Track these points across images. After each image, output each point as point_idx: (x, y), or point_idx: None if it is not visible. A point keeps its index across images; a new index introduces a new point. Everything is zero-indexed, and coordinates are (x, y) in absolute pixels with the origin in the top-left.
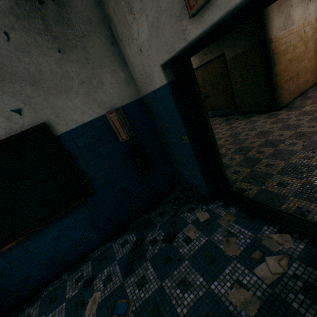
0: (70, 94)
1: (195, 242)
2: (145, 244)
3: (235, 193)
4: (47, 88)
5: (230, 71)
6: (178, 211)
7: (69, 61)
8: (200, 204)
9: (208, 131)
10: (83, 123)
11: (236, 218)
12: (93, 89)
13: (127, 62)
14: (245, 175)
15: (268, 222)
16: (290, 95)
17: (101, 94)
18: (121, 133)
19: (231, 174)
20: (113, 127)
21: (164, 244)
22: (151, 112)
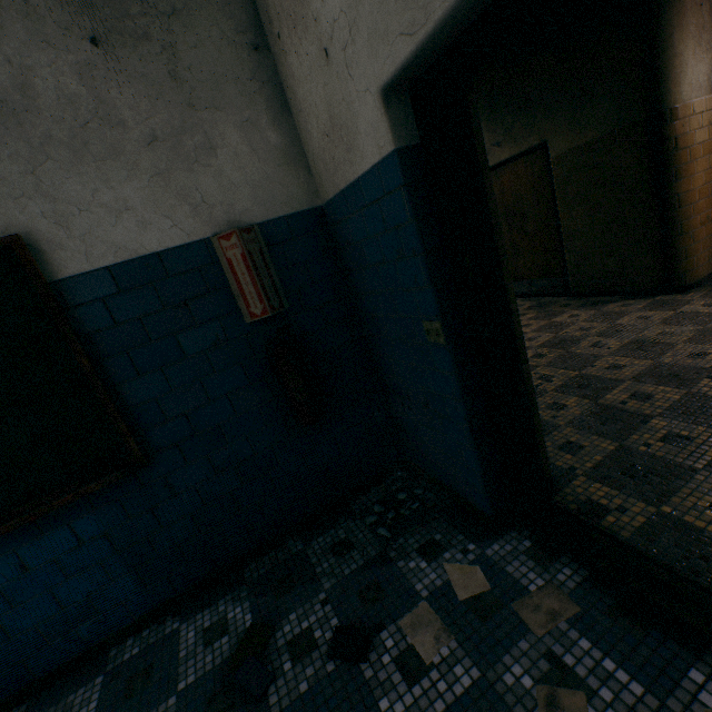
0: (111, 168)
1: (437, 683)
2: (274, 651)
3: (572, 515)
4: (42, 139)
5: (557, 187)
6: (391, 548)
7: (119, 72)
8: (461, 534)
9: (508, 315)
10: (140, 255)
11: (581, 611)
12: (182, 163)
13: (291, 102)
14: (602, 460)
15: (704, 650)
16: (711, 258)
17: (204, 180)
18: (250, 299)
19: (555, 451)
20: (230, 278)
21: (333, 666)
22: (343, 250)
